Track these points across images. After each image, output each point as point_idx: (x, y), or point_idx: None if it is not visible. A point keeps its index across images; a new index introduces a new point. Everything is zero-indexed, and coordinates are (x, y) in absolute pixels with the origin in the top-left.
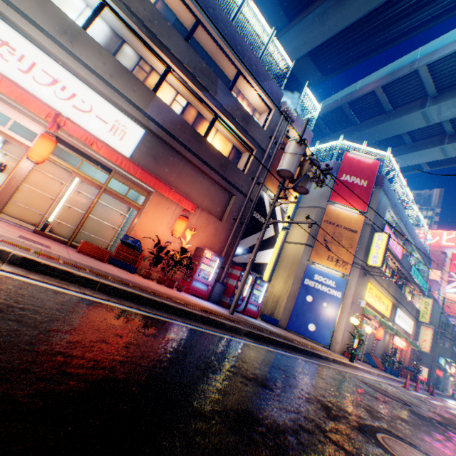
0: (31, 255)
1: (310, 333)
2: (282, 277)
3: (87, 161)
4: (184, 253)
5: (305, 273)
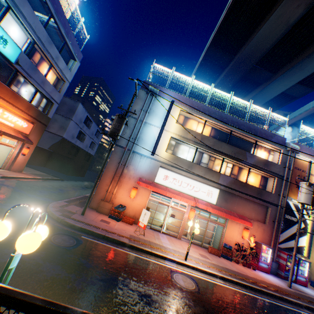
0: (220, 273)
1: None
2: None
3: (201, 210)
4: (252, 249)
5: None
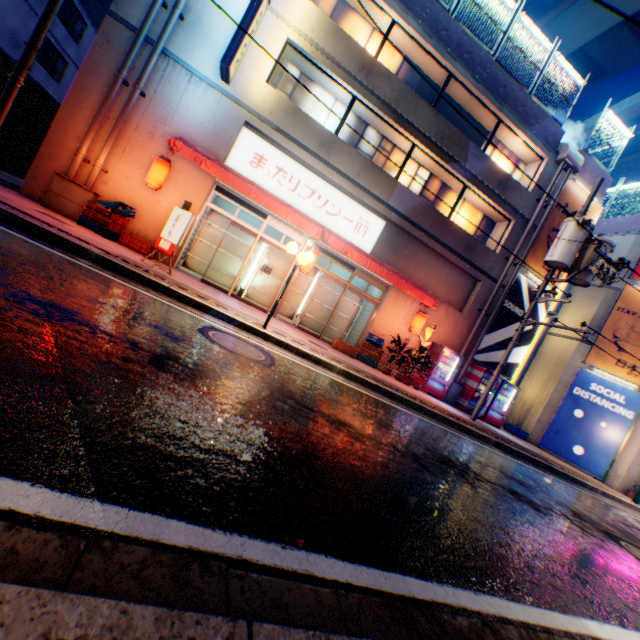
0: (342, 366)
1: (574, 456)
2: (538, 380)
3: (335, 262)
4: (423, 352)
5: (574, 379)
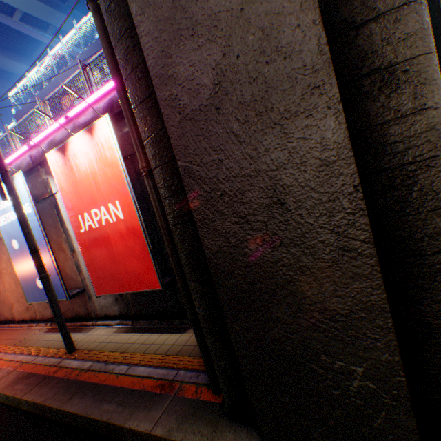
0: None
1: None
2: None
3: None
4: None
5: None
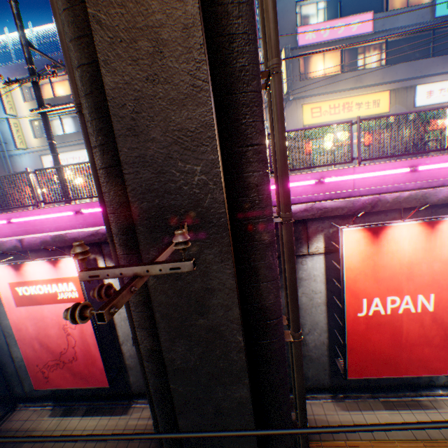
0: None
1: None
2: None
3: None
4: None
5: None
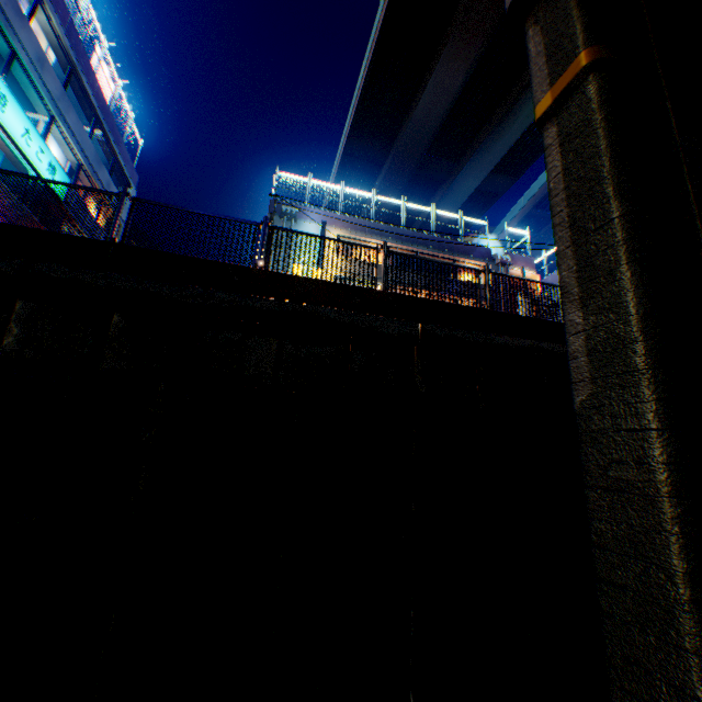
0: None
1: None
2: None
3: None
4: None
5: None
